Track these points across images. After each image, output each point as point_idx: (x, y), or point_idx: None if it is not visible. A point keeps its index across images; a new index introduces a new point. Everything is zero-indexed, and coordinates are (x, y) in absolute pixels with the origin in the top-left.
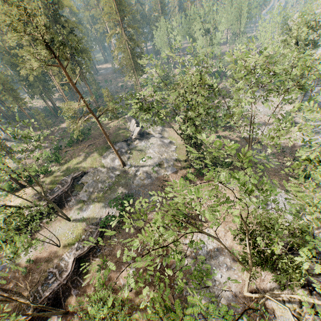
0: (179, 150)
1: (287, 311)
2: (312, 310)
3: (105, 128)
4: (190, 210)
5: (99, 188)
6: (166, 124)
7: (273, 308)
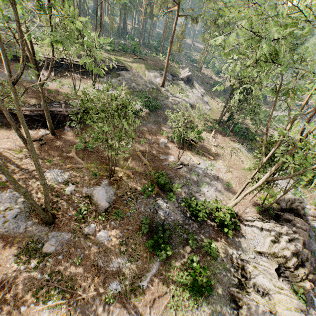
0: (212, 112)
1: (261, 237)
2: (290, 243)
3: (159, 60)
4: (201, 144)
5: (131, 86)
6: (209, 94)
7: (246, 232)
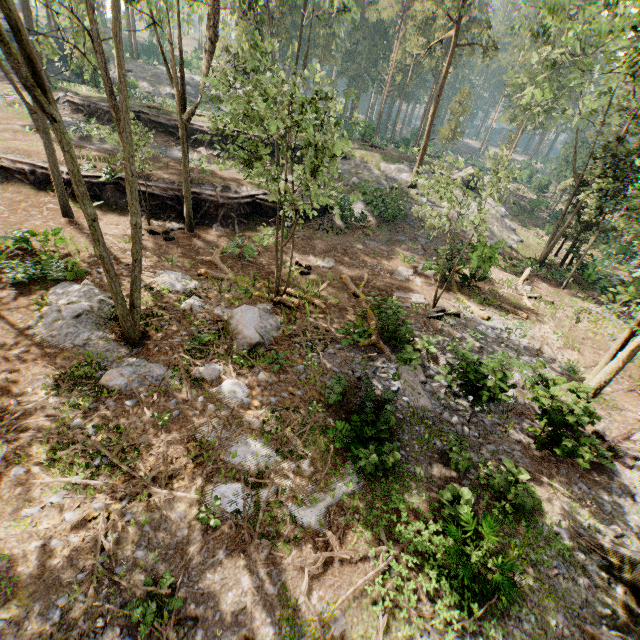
0: (525, 246)
1: None
2: None
3: (411, 155)
4: (496, 290)
5: (350, 181)
6: (518, 221)
7: (635, 487)
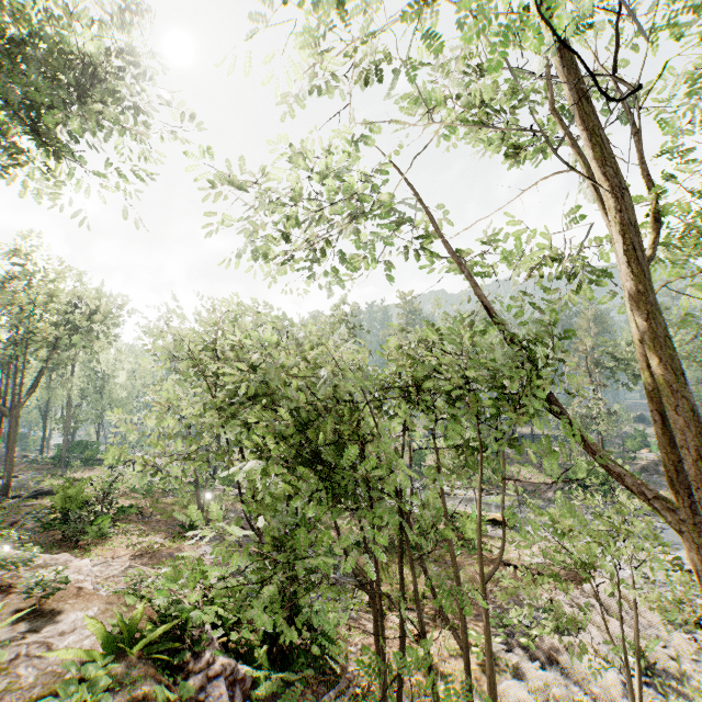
0: None
1: None
2: None
3: None
4: None
5: None
6: None
7: None
